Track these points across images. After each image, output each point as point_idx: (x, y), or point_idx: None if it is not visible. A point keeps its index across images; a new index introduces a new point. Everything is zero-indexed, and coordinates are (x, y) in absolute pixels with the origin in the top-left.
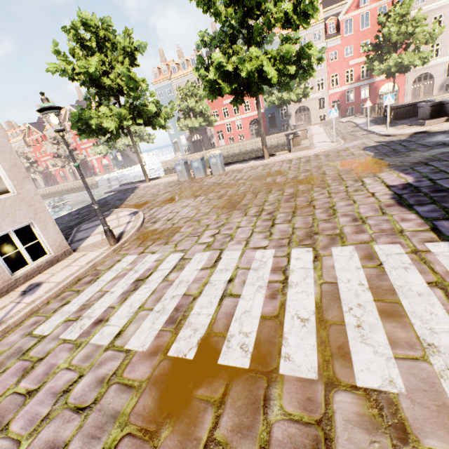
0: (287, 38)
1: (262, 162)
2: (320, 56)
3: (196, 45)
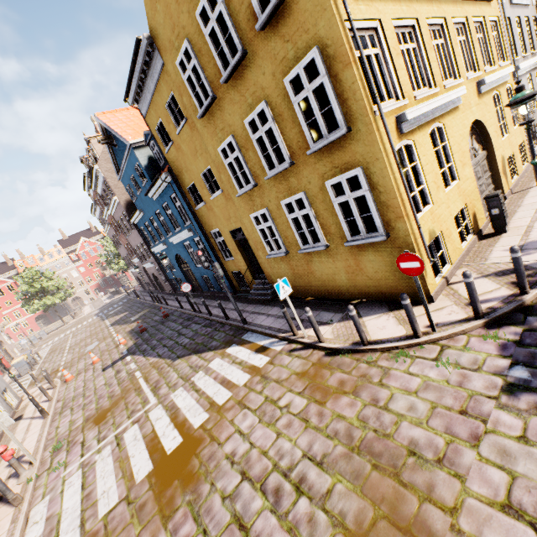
0: (59, 289)
1: (65, 326)
2: (72, 289)
3: (17, 298)
